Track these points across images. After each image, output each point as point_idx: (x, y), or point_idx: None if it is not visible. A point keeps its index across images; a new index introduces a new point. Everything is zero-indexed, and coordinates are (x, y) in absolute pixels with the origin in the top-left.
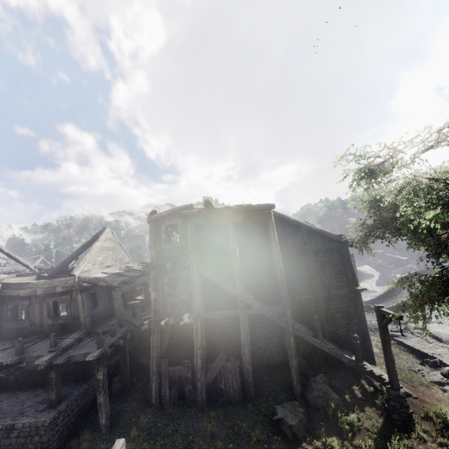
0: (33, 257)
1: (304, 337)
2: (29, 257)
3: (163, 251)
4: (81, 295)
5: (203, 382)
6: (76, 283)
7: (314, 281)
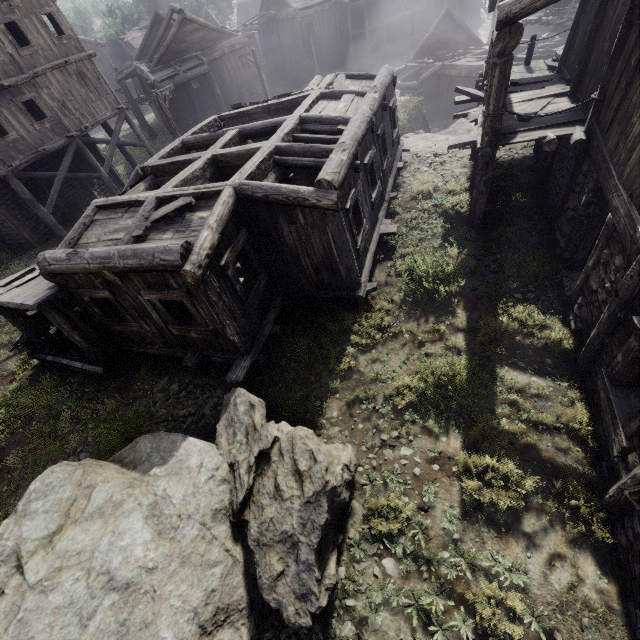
0: (136, 27)
1: None
2: (133, 29)
3: None
4: None
5: None
6: None
7: None
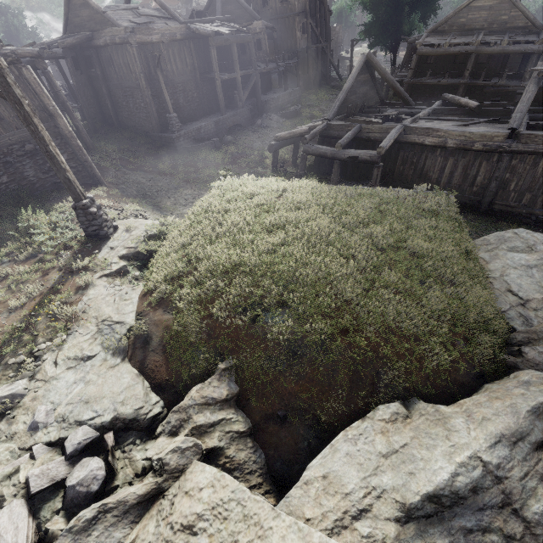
0: None
1: (330, 59)
2: None
3: (299, 5)
4: (267, 36)
5: (312, 80)
6: (263, 26)
7: (322, 35)
